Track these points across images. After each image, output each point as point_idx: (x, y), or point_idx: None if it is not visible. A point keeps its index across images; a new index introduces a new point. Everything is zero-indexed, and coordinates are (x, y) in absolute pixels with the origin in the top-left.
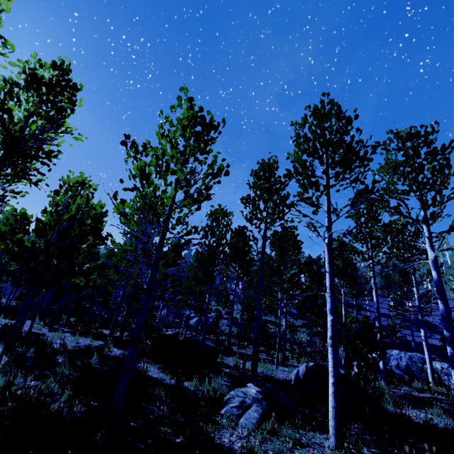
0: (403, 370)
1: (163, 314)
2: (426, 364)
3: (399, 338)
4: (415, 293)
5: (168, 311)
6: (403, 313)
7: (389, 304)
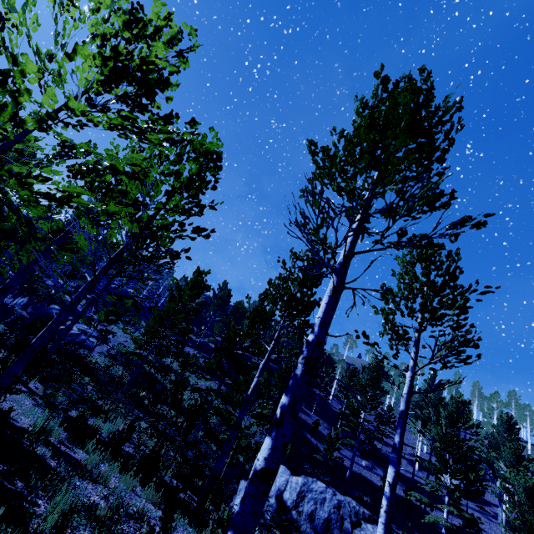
0: (317, 528)
1: (19, 303)
2: (359, 529)
3: (335, 459)
4: (406, 382)
5: (30, 301)
6: (354, 427)
7: (342, 408)
